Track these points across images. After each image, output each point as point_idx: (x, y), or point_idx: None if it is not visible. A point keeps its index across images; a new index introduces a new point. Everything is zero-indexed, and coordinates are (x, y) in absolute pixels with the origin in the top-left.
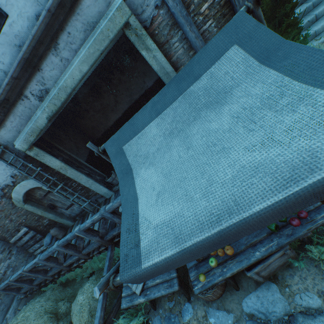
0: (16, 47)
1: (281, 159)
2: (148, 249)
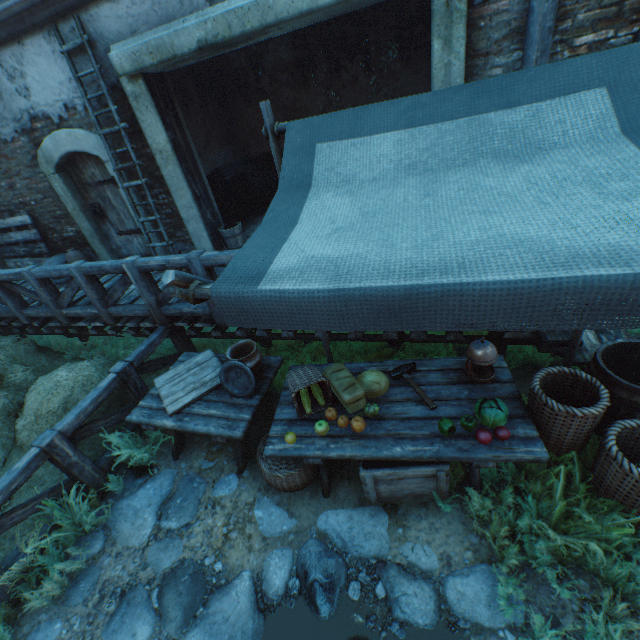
0: None
1: (565, 245)
2: (280, 274)
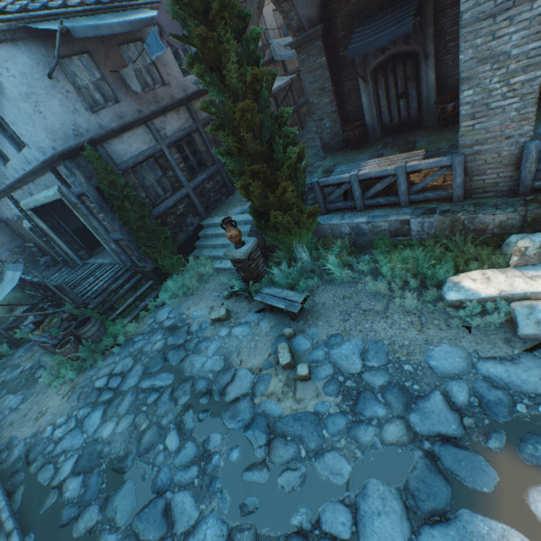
0: (17, 171)
1: None
2: None
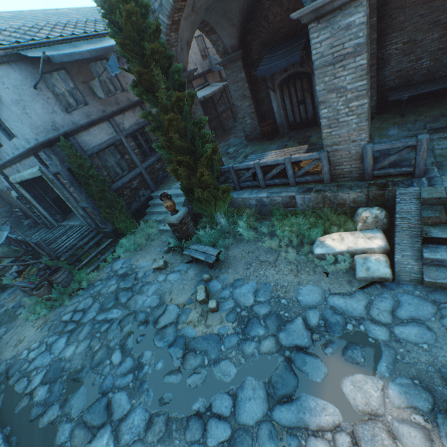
0: (8, 154)
1: None
2: None
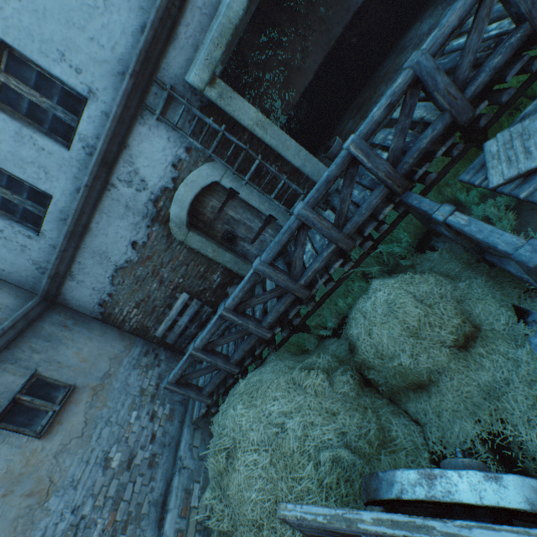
0: None
1: None
2: None
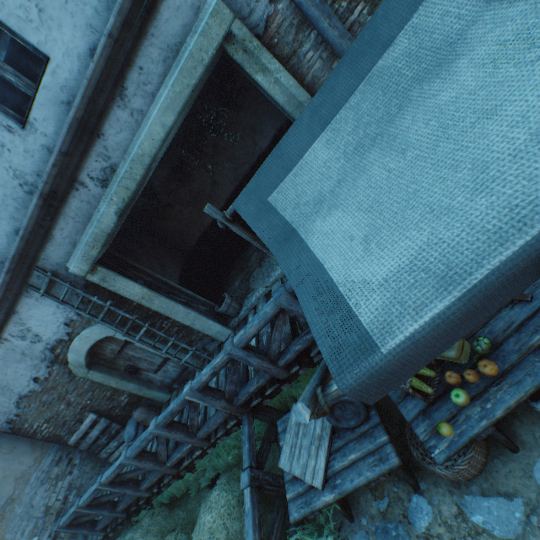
0: (64, 105)
1: None
2: (382, 322)
